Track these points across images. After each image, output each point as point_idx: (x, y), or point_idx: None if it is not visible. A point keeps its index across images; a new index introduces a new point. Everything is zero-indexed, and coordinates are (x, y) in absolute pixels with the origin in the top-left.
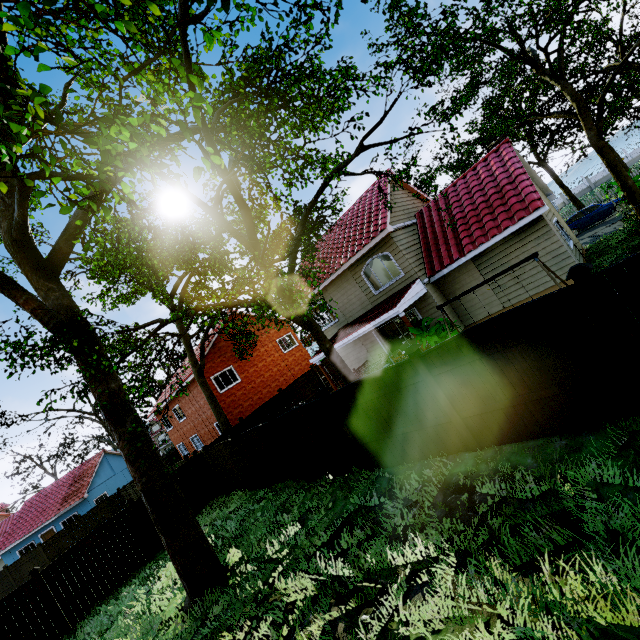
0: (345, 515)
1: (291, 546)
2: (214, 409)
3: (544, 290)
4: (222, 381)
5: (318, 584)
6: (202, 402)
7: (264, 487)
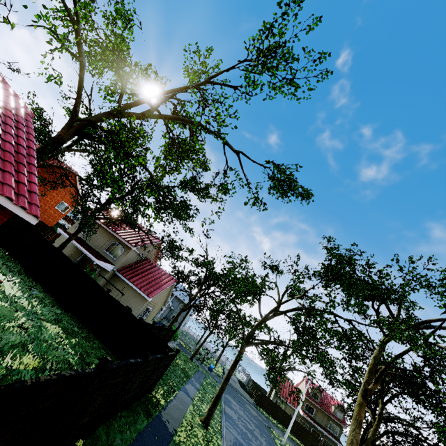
0: (3, 262)
1: None
2: None
3: None
4: None
5: None
6: None
7: None
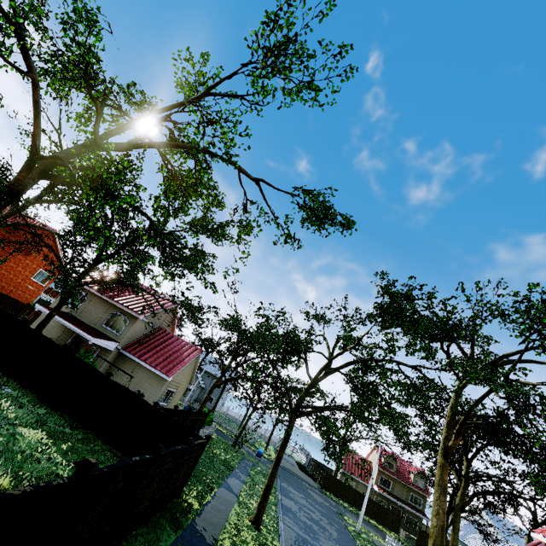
0: None
1: None
2: None
3: None
4: None
5: None
6: None
7: None
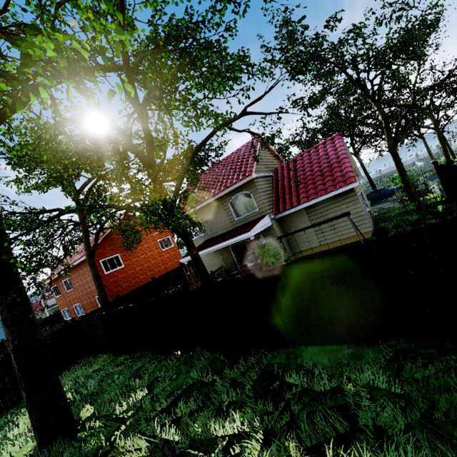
0: (184, 387)
1: (136, 408)
2: (97, 286)
3: (347, 238)
4: (109, 265)
5: (151, 446)
6: (89, 279)
7: (125, 354)
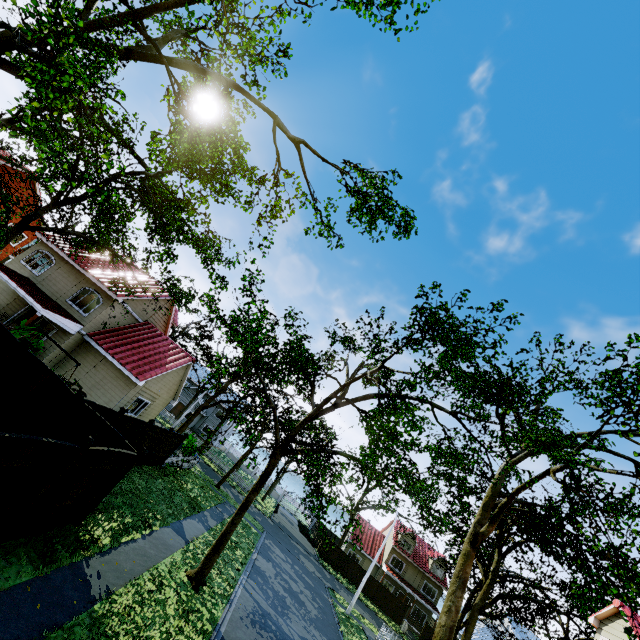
0: None
1: None
2: None
3: None
4: None
5: None
6: None
7: None
